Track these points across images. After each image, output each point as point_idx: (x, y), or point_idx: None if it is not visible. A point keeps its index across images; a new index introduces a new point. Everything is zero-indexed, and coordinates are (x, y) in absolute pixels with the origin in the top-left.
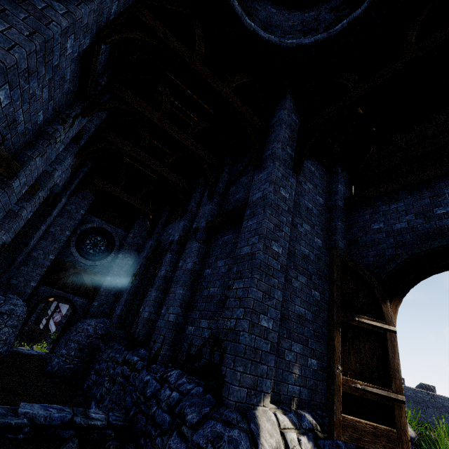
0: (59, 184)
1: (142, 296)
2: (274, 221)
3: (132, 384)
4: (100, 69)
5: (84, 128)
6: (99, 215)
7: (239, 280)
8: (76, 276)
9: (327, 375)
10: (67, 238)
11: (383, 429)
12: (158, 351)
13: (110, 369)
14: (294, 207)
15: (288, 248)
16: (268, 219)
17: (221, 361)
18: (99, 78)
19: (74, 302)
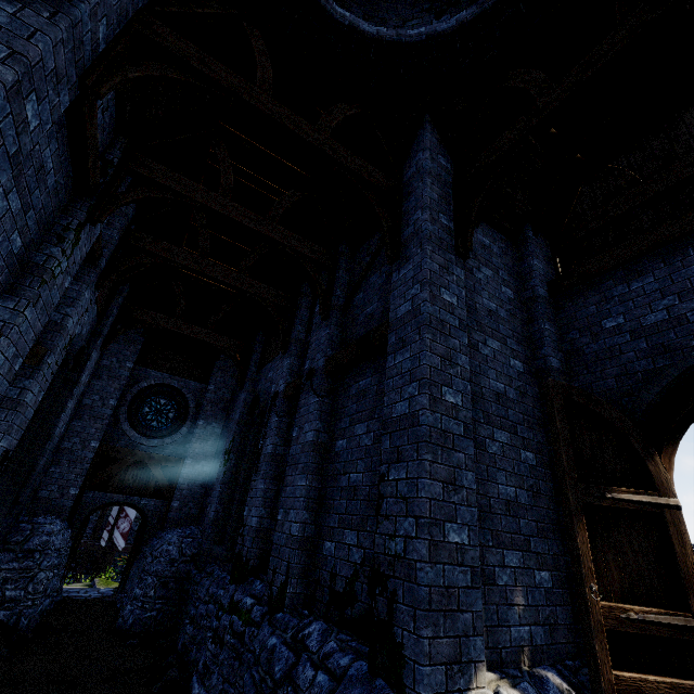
0: (82, 333)
1: (244, 488)
2: (440, 350)
3: (250, 650)
4: (107, 139)
5: (101, 240)
6: (156, 364)
7: (398, 464)
8: (138, 466)
9: (569, 593)
10: (114, 411)
11: (689, 686)
12: (282, 589)
13: (212, 618)
14: (467, 315)
15: (470, 389)
16: (429, 349)
17: (391, 617)
18: (108, 153)
19: (142, 507)
